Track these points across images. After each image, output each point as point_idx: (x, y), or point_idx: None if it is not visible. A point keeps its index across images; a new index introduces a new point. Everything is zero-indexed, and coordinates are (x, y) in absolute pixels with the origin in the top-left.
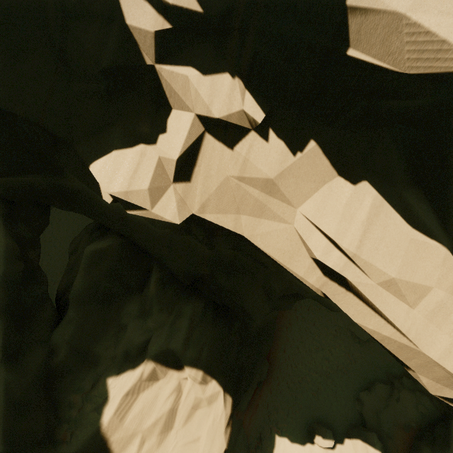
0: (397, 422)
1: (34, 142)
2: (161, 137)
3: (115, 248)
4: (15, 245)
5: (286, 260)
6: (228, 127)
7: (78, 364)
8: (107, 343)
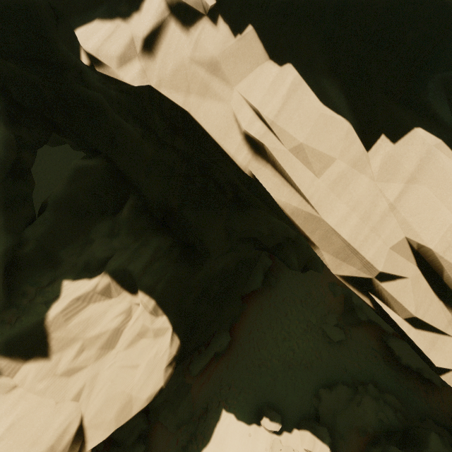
0: (353, 425)
1: (43, 26)
2: (135, 15)
3: (100, 168)
4: (14, 138)
5: (222, 136)
6: (188, 12)
7: (41, 262)
8: (72, 251)
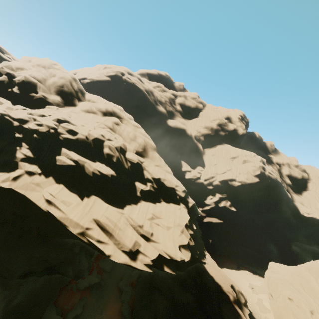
0: None
1: None
2: (12, 172)
3: None
4: None
5: (37, 201)
6: (32, 173)
7: None
8: None
